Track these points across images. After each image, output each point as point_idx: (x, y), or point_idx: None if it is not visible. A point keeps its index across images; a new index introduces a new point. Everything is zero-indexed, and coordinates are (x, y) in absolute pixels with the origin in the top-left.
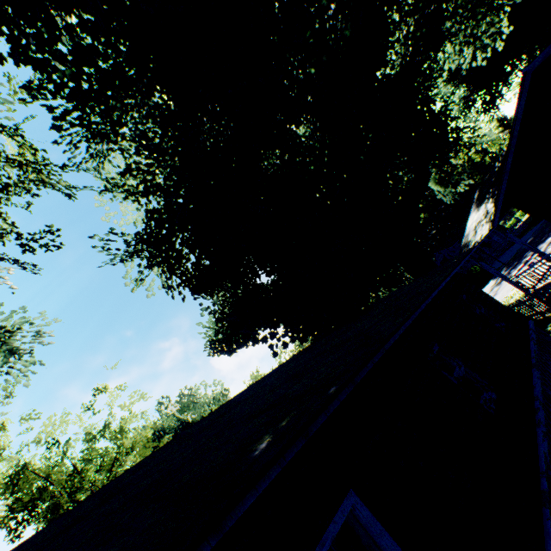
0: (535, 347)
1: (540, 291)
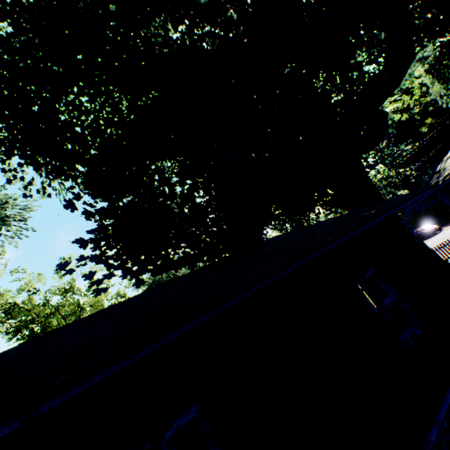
0: None
1: None
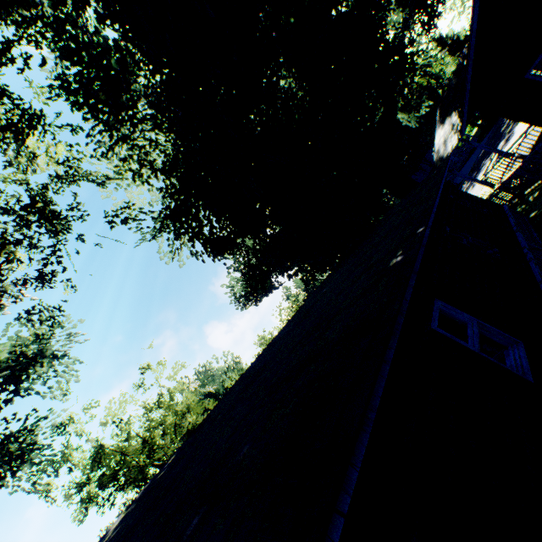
0: (514, 220)
1: (506, 182)
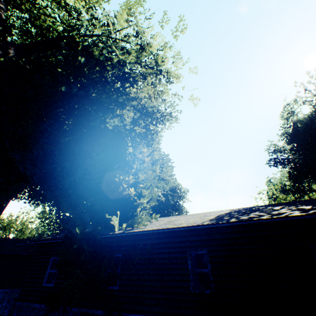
0: None
1: None
